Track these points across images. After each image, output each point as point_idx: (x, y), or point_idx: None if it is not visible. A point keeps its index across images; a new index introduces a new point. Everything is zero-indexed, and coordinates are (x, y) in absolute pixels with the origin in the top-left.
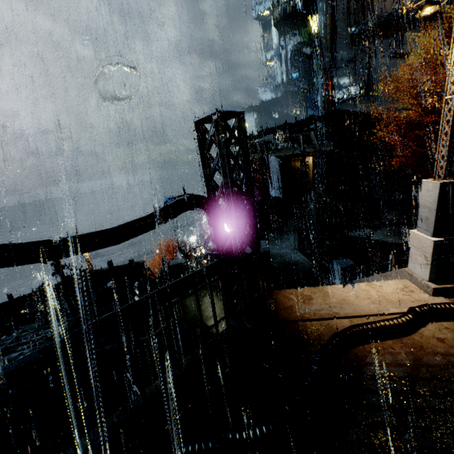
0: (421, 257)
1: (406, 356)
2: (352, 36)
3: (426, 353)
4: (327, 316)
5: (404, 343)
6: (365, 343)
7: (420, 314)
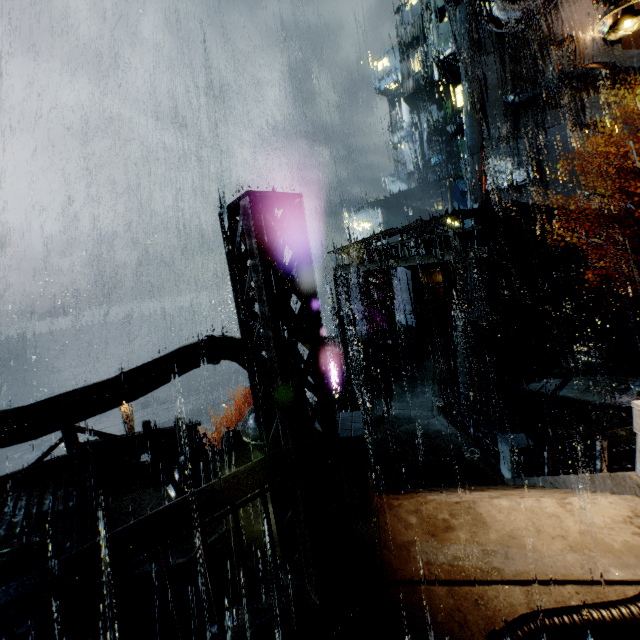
0: None
1: None
2: (511, 106)
3: None
4: (478, 574)
5: None
6: None
7: None
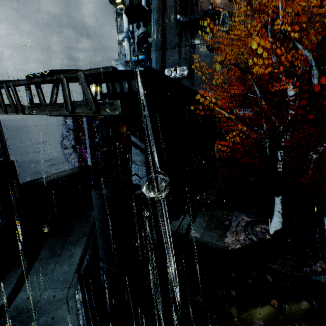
0: None
1: None
2: (178, 24)
3: None
4: None
5: None
6: None
7: None
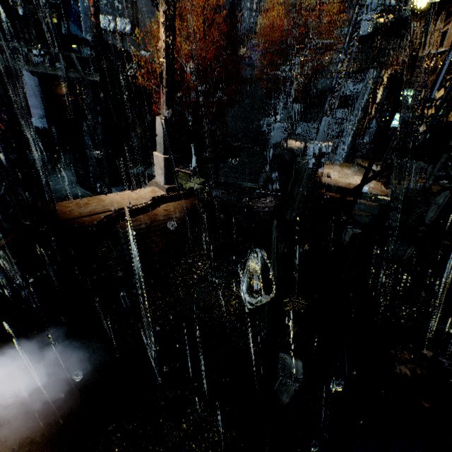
0: (160, 169)
1: (148, 220)
2: None
3: (158, 217)
4: (101, 211)
5: (148, 215)
6: (127, 220)
7: (157, 200)
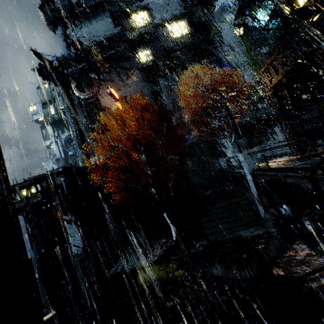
0: None
1: None
2: (92, 129)
3: None
4: None
5: None
6: None
7: None
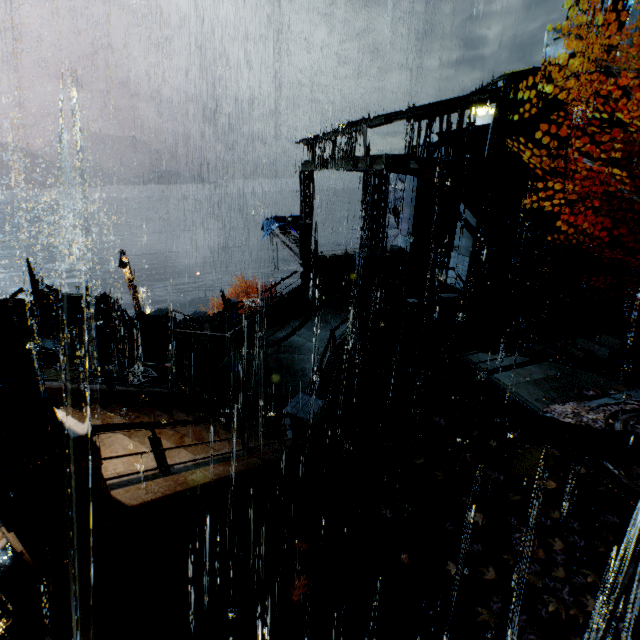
0: None
1: None
2: None
3: None
4: None
5: None
6: None
7: None
